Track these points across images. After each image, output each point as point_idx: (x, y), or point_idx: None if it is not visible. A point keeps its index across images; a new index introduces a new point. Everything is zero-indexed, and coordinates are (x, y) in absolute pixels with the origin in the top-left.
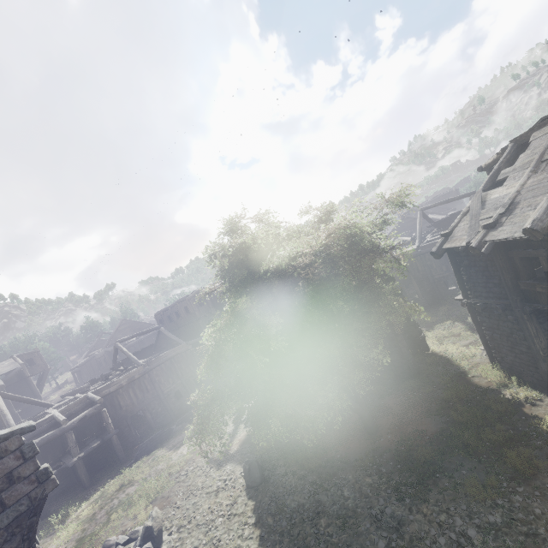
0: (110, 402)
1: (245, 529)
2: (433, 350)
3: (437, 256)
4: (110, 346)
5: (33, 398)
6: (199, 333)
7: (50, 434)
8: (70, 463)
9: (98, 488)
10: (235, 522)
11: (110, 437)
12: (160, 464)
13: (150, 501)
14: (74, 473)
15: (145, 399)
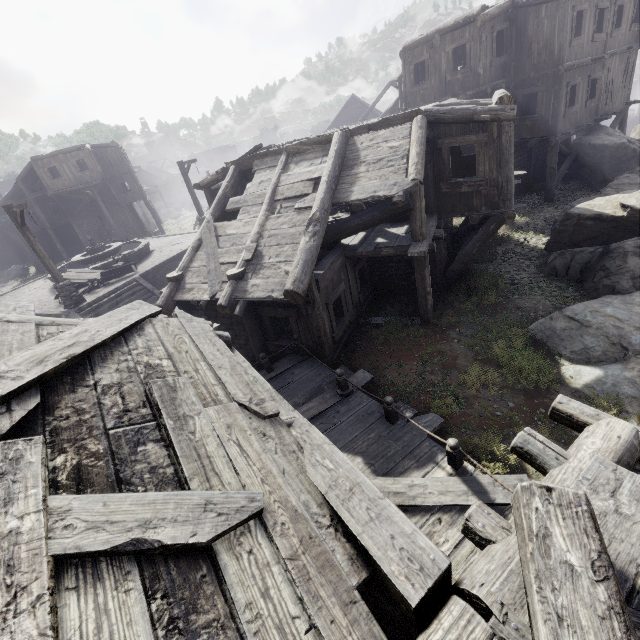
0: None
1: None
2: None
3: None
4: None
5: None
6: None
7: None
8: None
9: None
10: None
11: None
12: None
13: None
14: None
15: None
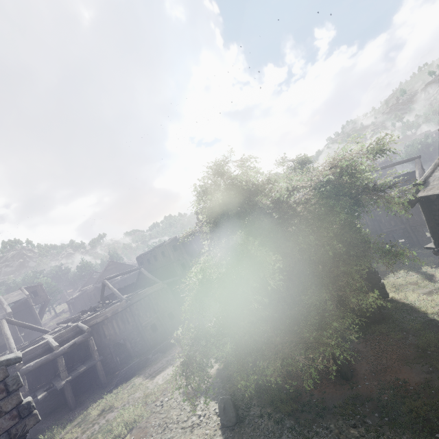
0: (97, 331)
1: None
2: (393, 297)
3: (410, 204)
4: (99, 283)
5: (35, 324)
6: (173, 274)
7: (43, 358)
8: (59, 386)
9: (82, 411)
10: None
11: (94, 363)
12: (137, 392)
13: (127, 430)
14: (62, 394)
15: (126, 330)
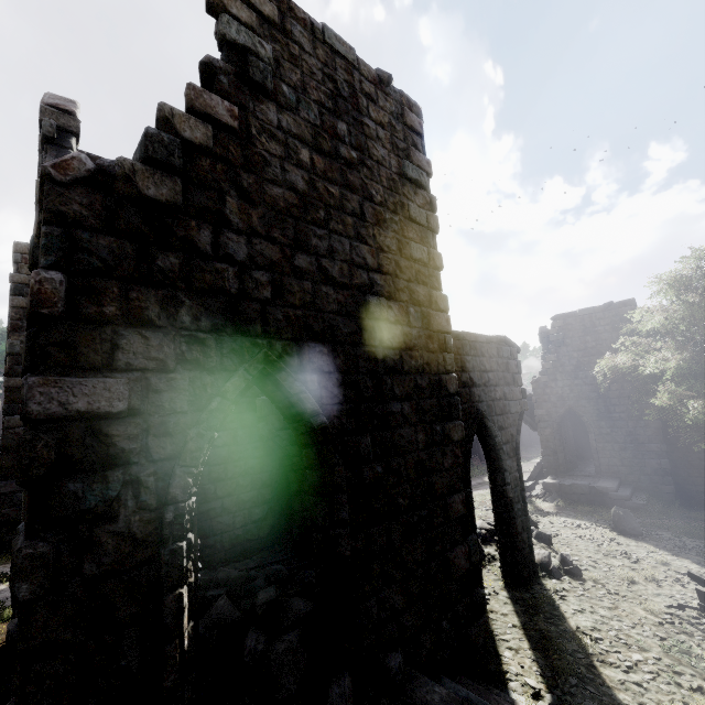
0: None
1: (661, 555)
2: None
3: None
4: None
5: None
6: None
7: None
8: None
9: None
10: (635, 548)
11: None
12: None
13: None
14: None
15: None
